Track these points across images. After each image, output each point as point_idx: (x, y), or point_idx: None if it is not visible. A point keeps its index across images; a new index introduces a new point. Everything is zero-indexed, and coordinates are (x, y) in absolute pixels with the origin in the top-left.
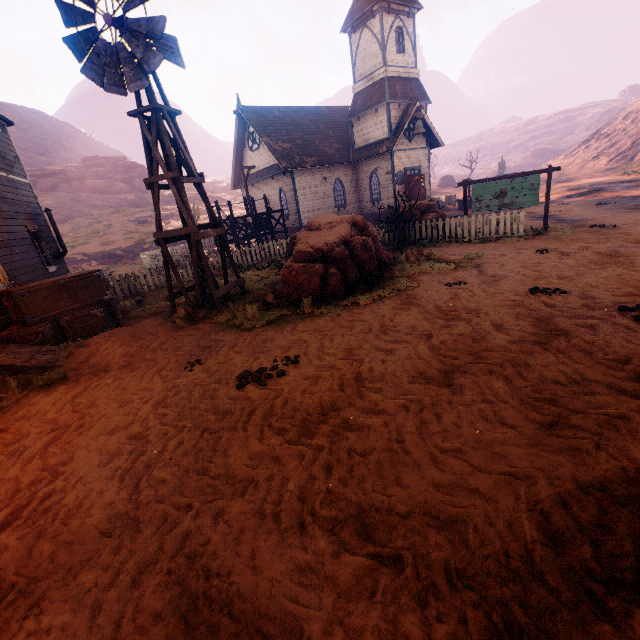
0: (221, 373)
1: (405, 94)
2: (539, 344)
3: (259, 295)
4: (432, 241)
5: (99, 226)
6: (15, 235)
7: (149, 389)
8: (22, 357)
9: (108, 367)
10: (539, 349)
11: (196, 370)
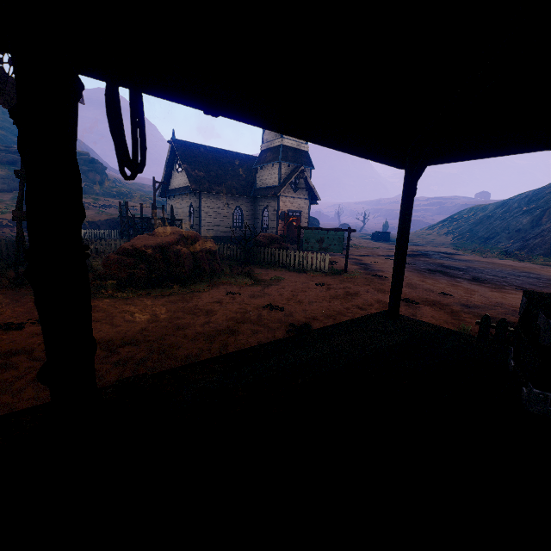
0: None
1: (295, 159)
2: (210, 337)
3: None
4: (270, 264)
5: None
6: None
7: None
8: None
9: None
10: (202, 339)
11: None
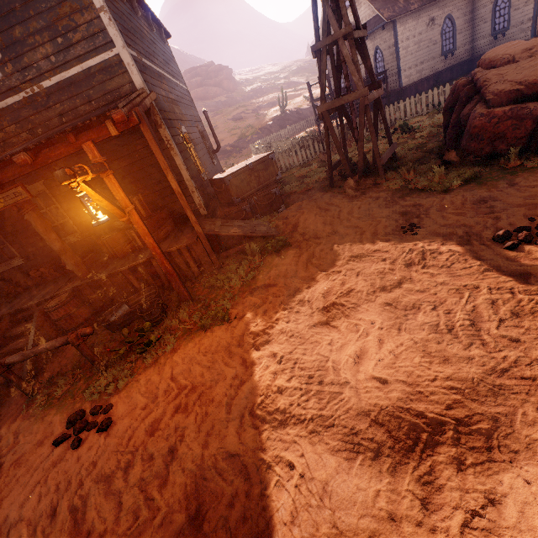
0: (460, 235)
1: None
2: None
3: (413, 159)
4: None
5: (208, 129)
6: (196, 135)
7: (382, 252)
8: (248, 229)
9: (316, 235)
10: None
11: (422, 233)
